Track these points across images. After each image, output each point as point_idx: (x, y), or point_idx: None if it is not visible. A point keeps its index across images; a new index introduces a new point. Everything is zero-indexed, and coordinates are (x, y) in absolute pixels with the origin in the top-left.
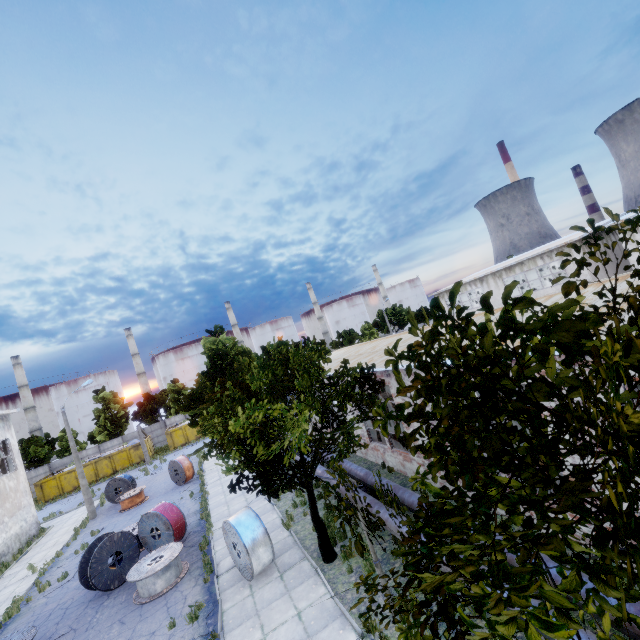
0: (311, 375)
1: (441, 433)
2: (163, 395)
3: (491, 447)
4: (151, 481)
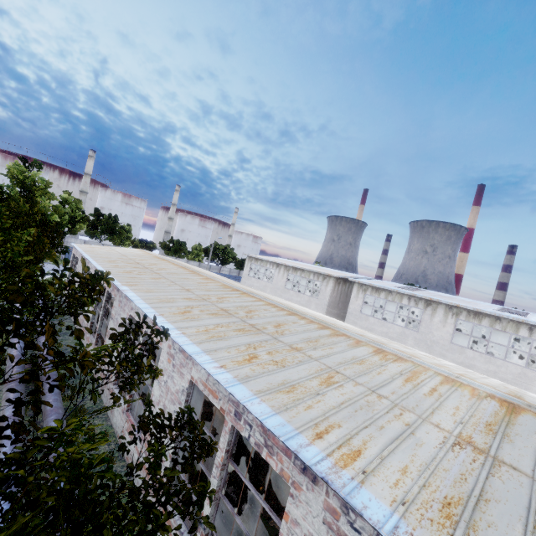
0: None
1: None
2: None
3: None
4: None
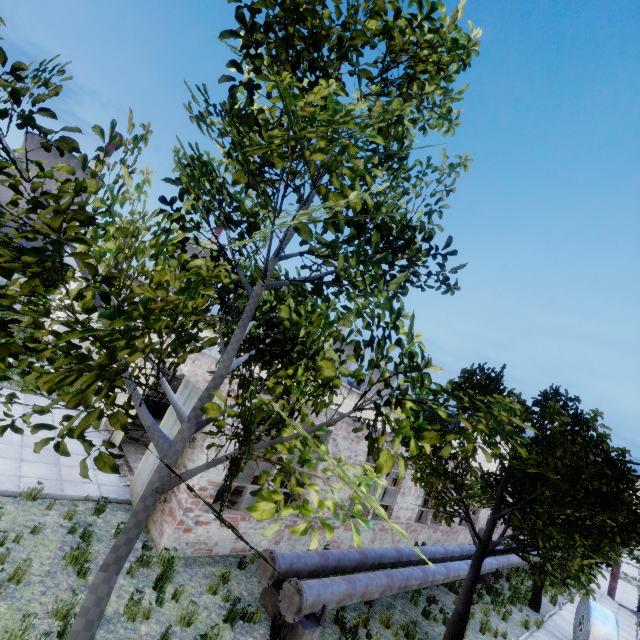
0: None
1: None
2: None
3: None
4: None
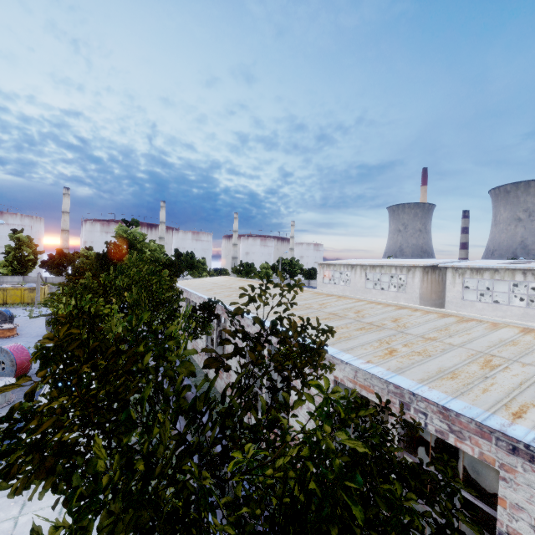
0: (149, 293)
1: (60, 373)
2: (75, 256)
3: (68, 392)
4: (30, 322)
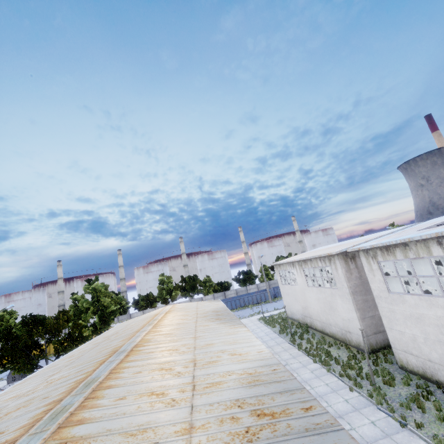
0: None
1: None
2: None
3: None
4: None
